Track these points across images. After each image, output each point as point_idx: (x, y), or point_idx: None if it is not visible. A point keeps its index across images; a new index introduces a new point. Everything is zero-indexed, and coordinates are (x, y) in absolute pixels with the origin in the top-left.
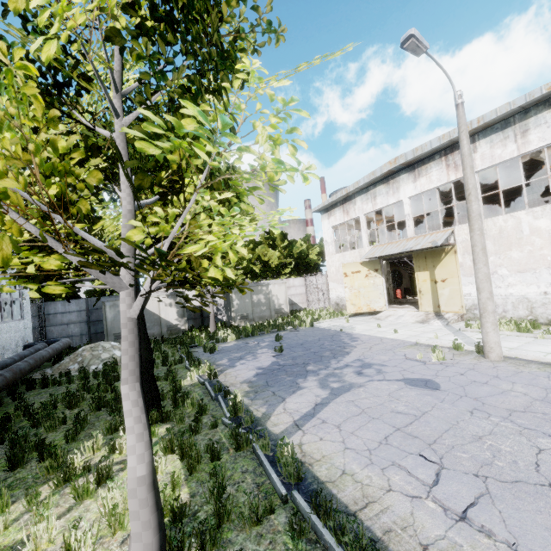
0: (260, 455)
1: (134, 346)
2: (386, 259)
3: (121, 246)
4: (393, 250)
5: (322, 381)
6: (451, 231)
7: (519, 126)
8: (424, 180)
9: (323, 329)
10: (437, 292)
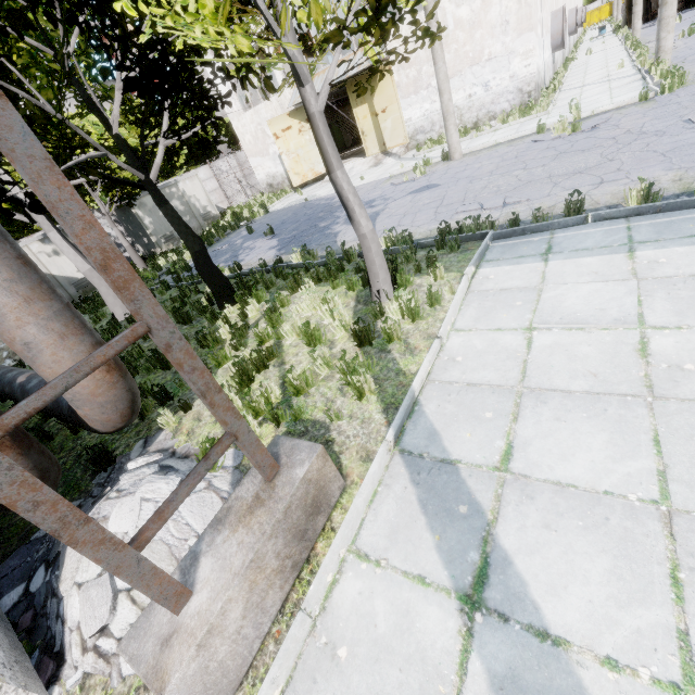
0: None
1: (330, 138)
2: None
3: (288, 35)
4: None
5: (349, 223)
6: None
7: None
8: None
9: (284, 209)
10: (380, 127)
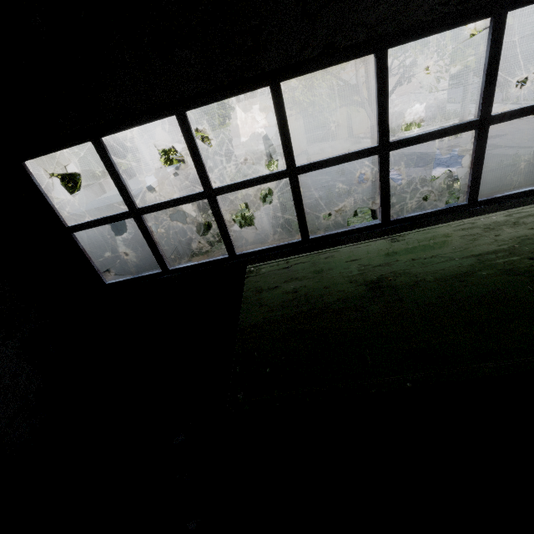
0: None
1: None
2: None
3: None
4: None
5: None
6: None
7: None
8: None
9: None
10: (352, 121)
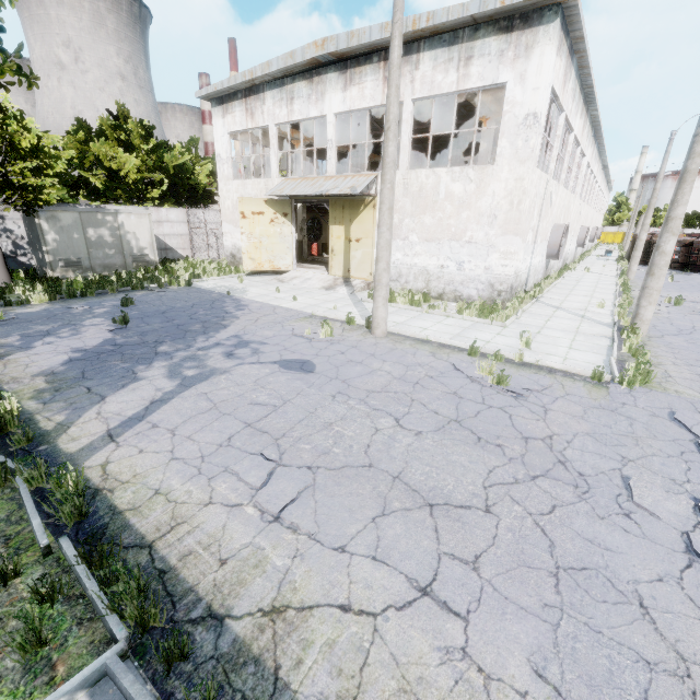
0: (22, 494)
1: None
2: (302, 201)
3: None
4: (307, 190)
5: (174, 368)
6: (374, 177)
7: (466, 47)
8: (356, 92)
9: (204, 291)
10: (350, 253)
